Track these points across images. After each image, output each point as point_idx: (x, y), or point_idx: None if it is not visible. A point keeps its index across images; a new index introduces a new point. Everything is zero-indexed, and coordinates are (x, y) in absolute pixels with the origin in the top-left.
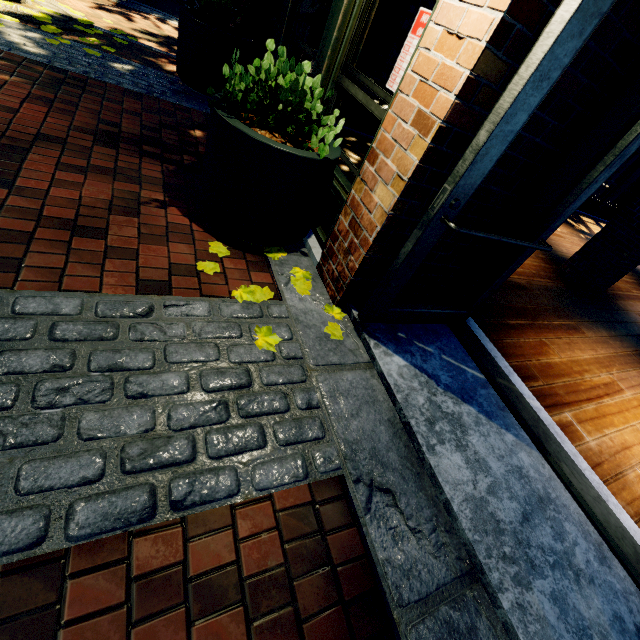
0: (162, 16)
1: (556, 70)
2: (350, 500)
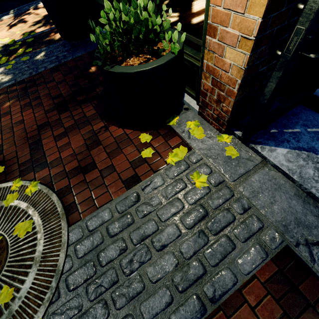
0: (34, 5)
1: None
2: (298, 257)
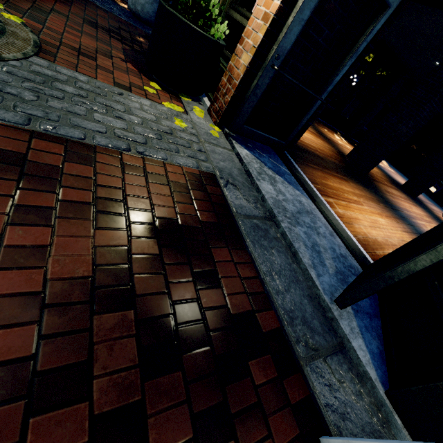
0: None
1: None
2: (217, 183)
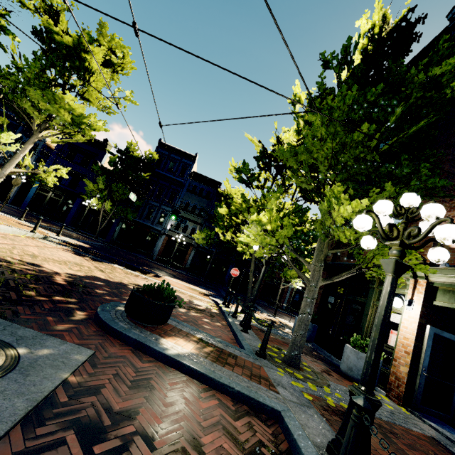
0: (260, 311)
1: (430, 345)
2: (440, 443)
